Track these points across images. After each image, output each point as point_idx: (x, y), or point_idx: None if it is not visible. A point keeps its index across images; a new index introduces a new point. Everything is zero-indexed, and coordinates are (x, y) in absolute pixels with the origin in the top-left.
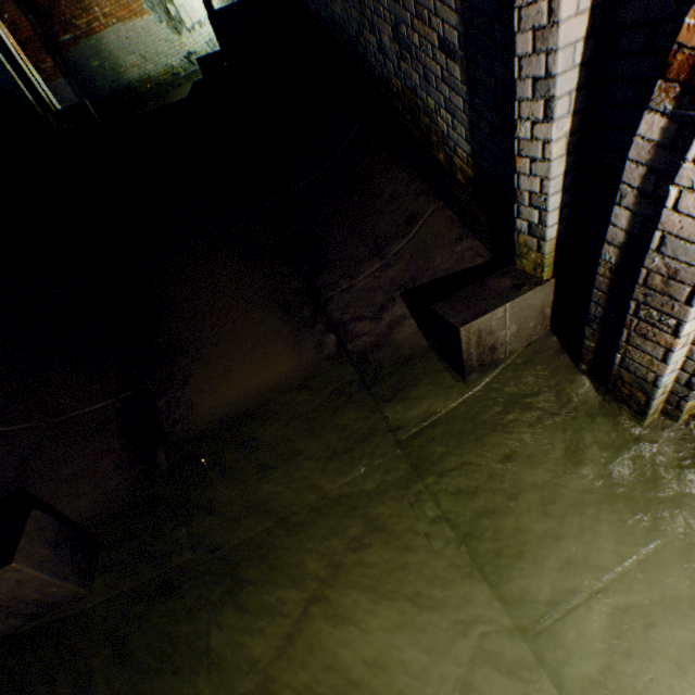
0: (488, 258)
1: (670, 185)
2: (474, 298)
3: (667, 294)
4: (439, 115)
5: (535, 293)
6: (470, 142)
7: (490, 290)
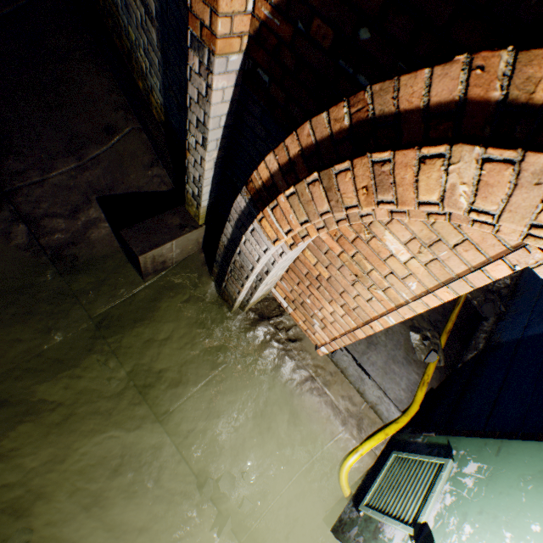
0: (171, 188)
1: (244, 234)
2: (153, 230)
3: (241, 272)
4: (139, 51)
5: (193, 233)
6: (164, 97)
7: (165, 226)
